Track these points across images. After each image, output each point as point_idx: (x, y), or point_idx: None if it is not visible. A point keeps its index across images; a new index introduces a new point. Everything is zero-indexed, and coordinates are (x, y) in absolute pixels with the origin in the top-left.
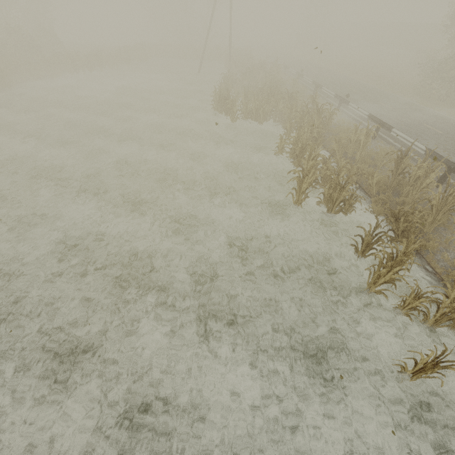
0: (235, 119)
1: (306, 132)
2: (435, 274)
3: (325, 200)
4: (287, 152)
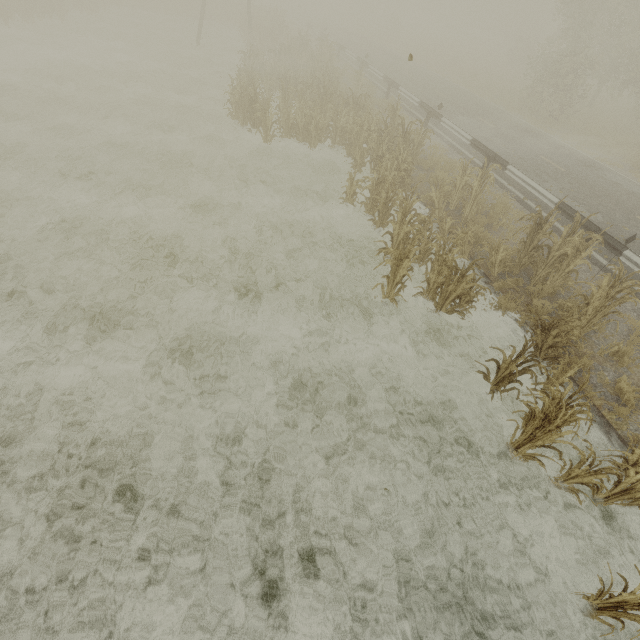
0: (270, 138)
1: (389, 169)
2: (593, 408)
3: (431, 291)
4: (362, 203)
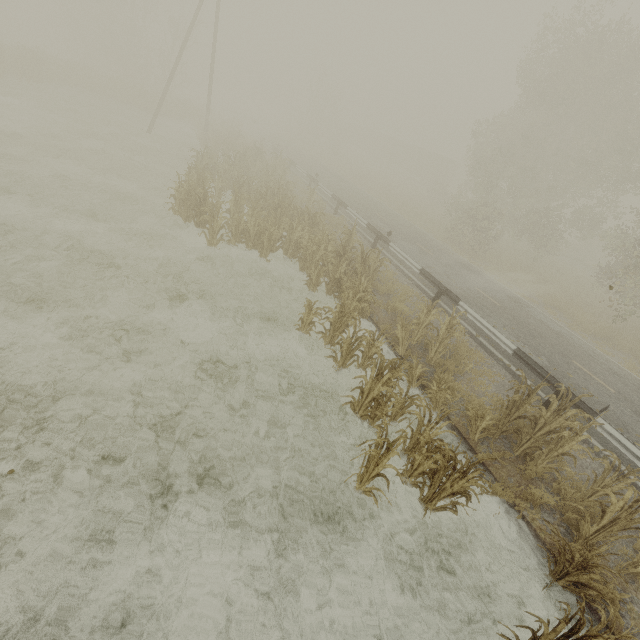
0: (216, 241)
1: (350, 298)
2: None
3: (414, 474)
4: (322, 335)
